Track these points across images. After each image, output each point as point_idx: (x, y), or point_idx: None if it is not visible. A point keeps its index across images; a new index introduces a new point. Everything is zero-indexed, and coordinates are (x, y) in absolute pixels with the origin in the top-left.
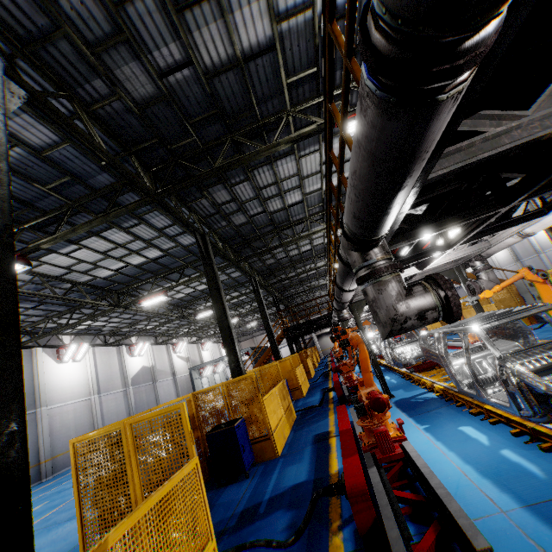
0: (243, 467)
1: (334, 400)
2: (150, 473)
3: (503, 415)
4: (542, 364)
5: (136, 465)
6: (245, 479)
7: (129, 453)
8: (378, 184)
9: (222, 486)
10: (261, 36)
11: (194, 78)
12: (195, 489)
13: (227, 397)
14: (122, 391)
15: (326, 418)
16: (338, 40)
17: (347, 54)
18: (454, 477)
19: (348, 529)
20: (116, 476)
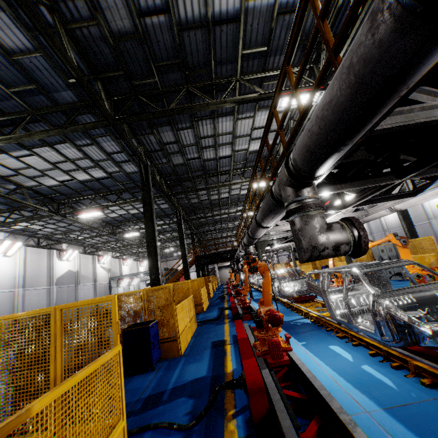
0: (151, 361)
1: (229, 317)
2: (73, 355)
3: (364, 339)
4: (404, 303)
5: (60, 347)
6: (151, 371)
7: (56, 335)
8: (350, 114)
9: (130, 375)
10: (231, 7)
11: (168, 26)
12: (115, 373)
13: (145, 301)
14: (46, 288)
15: (222, 330)
16: (315, 4)
17: (321, 17)
18: (327, 383)
19: (241, 418)
20: (38, 355)
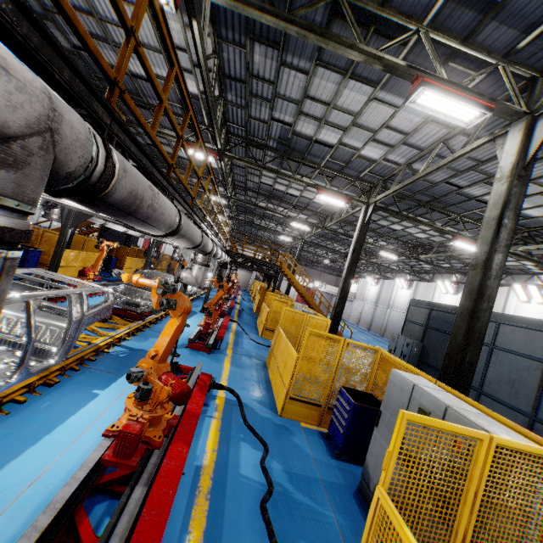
0: None
1: None
2: None
3: None
4: None
5: None
6: None
7: None
8: None
9: None
10: None
11: None
12: None
13: None
14: None
15: None
16: None
17: None
18: None
19: None
20: None
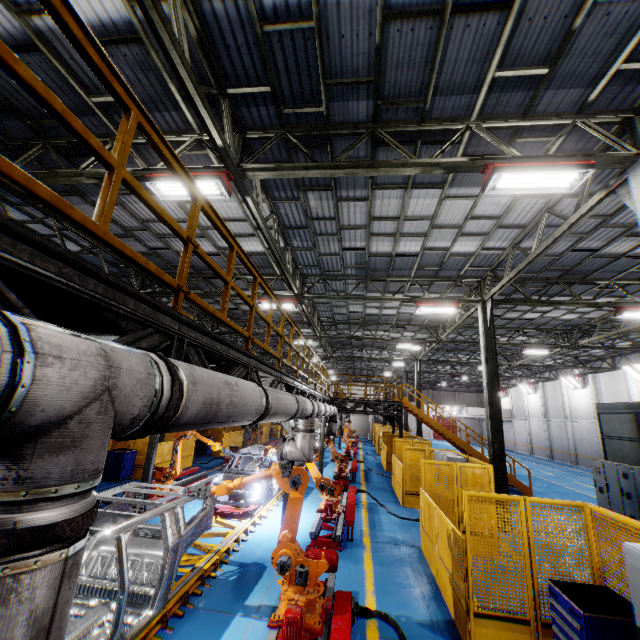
0: None
1: None
2: None
3: None
4: None
5: None
6: None
7: None
8: None
9: None
10: (10, 25)
11: None
12: None
13: None
14: None
15: None
16: None
17: None
18: None
19: None
20: None
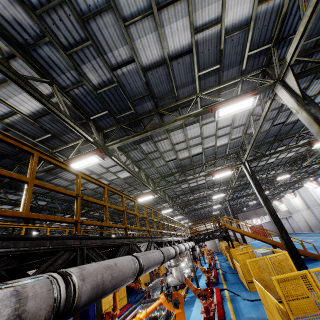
0: None
1: None
2: None
3: None
4: None
5: None
6: None
7: None
8: None
9: None
10: None
11: None
12: None
13: None
14: None
15: None
16: None
17: None
18: None
19: None
20: None
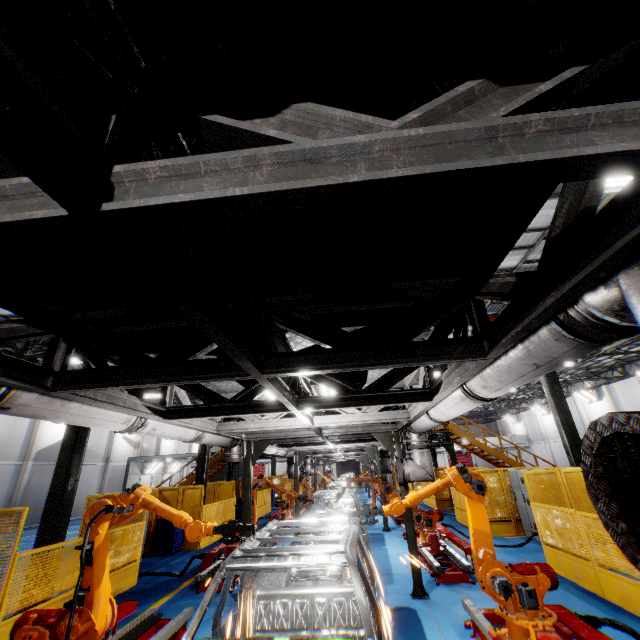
0: None
1: None
2: None
3: None
4: None
5: None
6: None
7: None
8: None
9: None
10: None
11: None
12: None
13: None
14: (16, 464)
15: (145, 606)
16: None
17: None
18: None
19: None
20: None
